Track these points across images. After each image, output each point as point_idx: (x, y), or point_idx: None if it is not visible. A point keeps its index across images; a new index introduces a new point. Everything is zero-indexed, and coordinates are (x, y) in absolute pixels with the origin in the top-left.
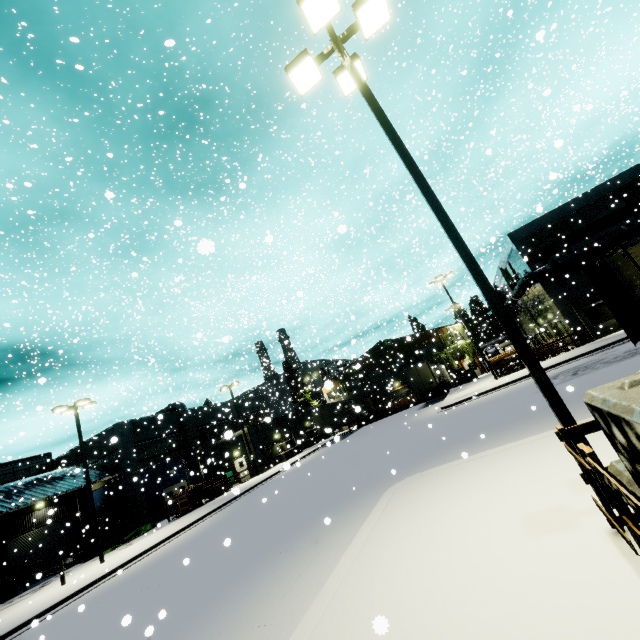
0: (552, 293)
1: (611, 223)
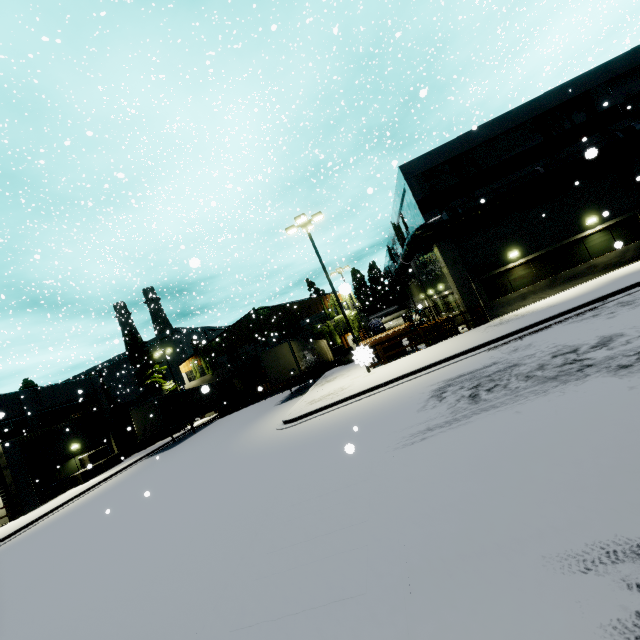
0: (447, 254)
1: (524, 164)
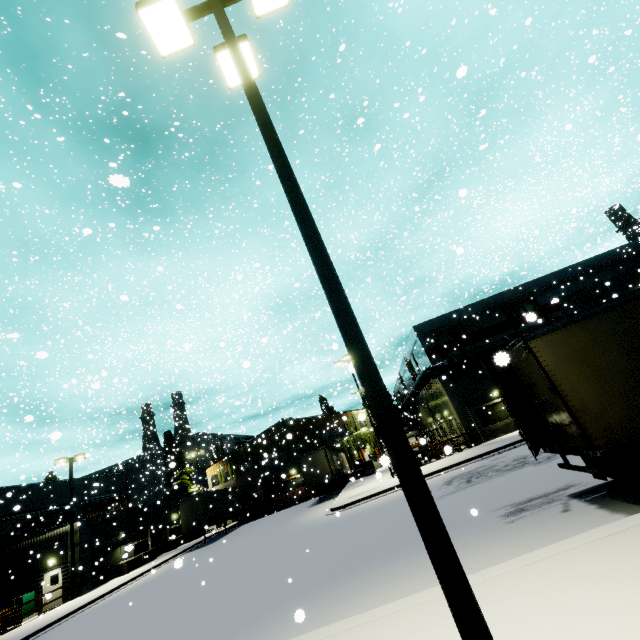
0: (449, 389)
1: (497, 332)
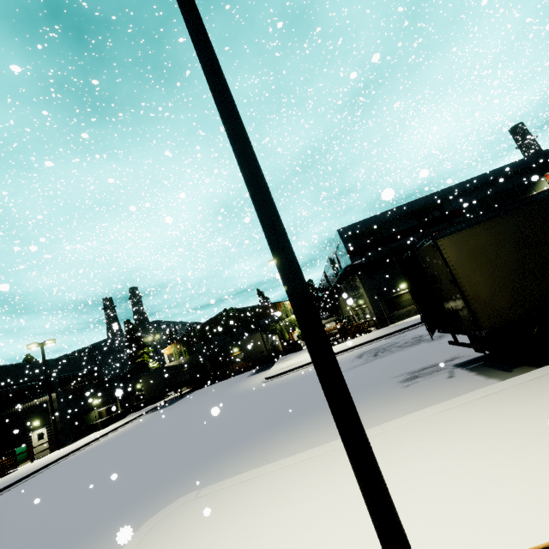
0: (364, 283)
1: (408, 235)
